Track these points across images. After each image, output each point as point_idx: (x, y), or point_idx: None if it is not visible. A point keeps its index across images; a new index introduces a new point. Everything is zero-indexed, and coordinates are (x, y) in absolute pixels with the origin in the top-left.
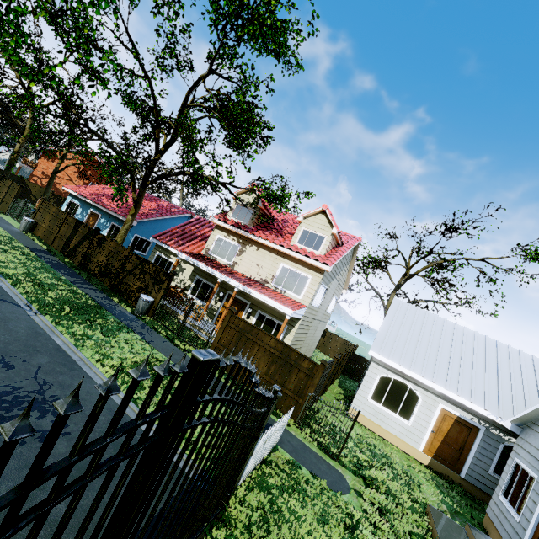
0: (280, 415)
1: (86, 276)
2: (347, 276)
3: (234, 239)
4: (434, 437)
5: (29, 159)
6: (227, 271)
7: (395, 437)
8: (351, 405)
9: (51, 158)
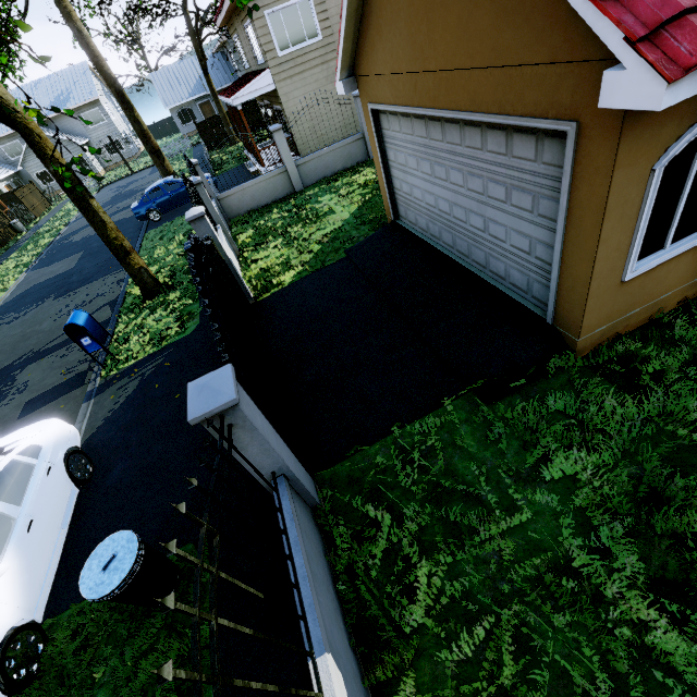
0: (55, 205)
1: (4, 251)
2: None
3: None
4: None
5: None
6: None
7: None
8: None
9: None
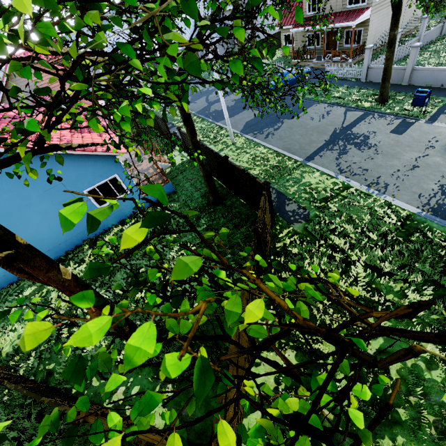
0: None
1: None
2: None
3: None
4: None
5: None
6: None
7: None
8: None
9: None
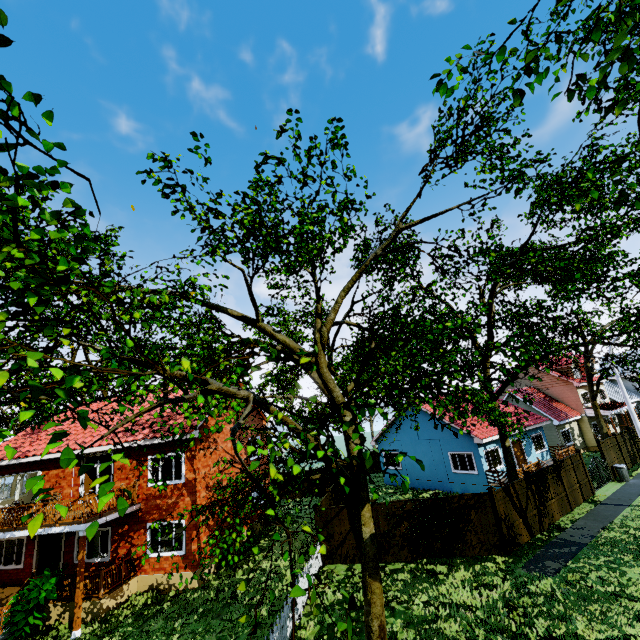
0: None
1: None
2: None
3: (584, 389)
4: None
5: (58, 498)
6: (610, 406)
7: None
8: None
9: (205, 439)
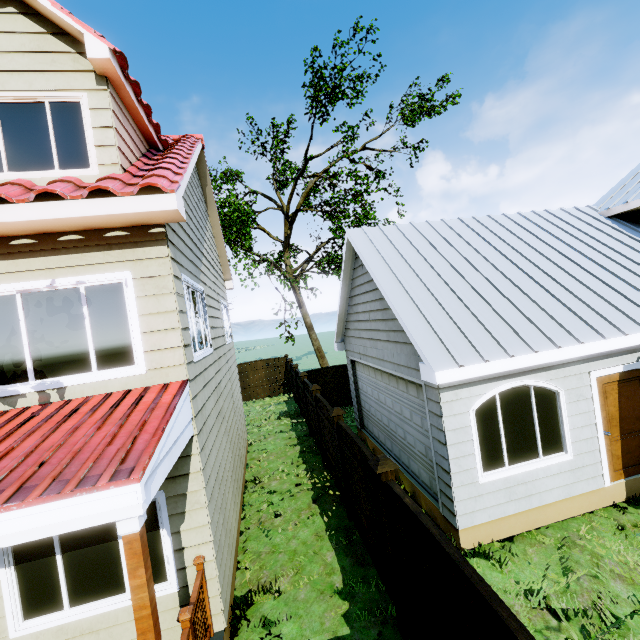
0: None
1: None
2: (218, 251)
3: None
4: (608, 441)
5: None
6: None
7: (562, 503)
8: (459, 525)
9: None
